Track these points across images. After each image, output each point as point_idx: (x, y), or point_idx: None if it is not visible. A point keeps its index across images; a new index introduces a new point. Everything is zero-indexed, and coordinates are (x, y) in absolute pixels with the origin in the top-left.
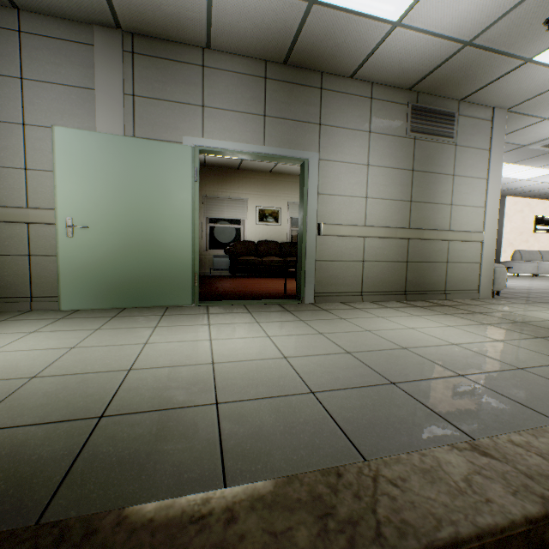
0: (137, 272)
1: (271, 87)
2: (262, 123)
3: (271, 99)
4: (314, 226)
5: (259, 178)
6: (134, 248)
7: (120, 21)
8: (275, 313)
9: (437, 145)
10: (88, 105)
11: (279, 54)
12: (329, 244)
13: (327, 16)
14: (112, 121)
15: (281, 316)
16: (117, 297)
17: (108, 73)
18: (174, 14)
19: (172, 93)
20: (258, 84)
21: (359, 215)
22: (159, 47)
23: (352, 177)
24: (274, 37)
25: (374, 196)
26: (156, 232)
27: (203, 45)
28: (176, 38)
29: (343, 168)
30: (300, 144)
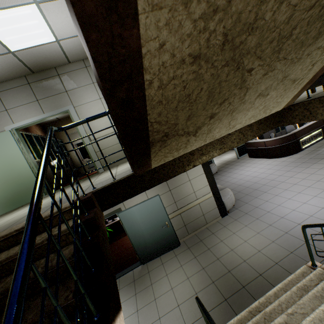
0: (13, 192)
1: (34, 86)
2: (38, 104)
3: (37, 92)
4: (87, 138)
5: None
6: (6, 183)
7: None
8: (75, 185)
9: None
10: None
11: (26, 71)
12: (99, 142)
13: (25, 53)
14: None
15: (75, 185)
16: (9, 206)
17: None
18: None
19: None
20: (27, 88)
21: (108, 123)
22: None
23: (95, 108)
24: (15, 68)
25: None
26: (12, 173)
27: None
28: None
29: (88, 106)
30: (61, 105)
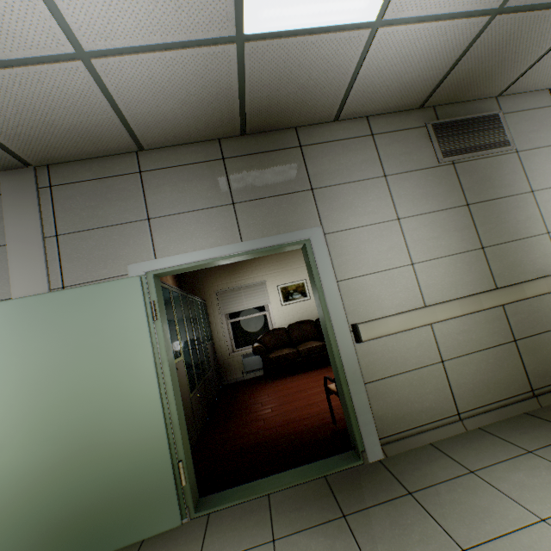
0: (83, 495)
1: (233, 166)
2: (231, 214)
3: (237, 181)
4: (346, 331)
5: (272, 255)
6: (73, 456)
7: (24, 157)
8: (320, 538)
9: (488, 160)
10: (0, 265)
11: (230, 125)
12: (378, 350)
13: (270, 53)
14: (32, 276)
15: None
16: None
17: (21, 219)
18: (76, 126)
19: (106, 216)
20: (215, 168)
21: (411, 292)
22: (82, 169)
23: (380, 243)
24: (214, 107)
25: (423, 258)
26: (105, 418)
27: (134, 148)
28: (98, 152)
29: (363, 234)
30: (292, 223)
